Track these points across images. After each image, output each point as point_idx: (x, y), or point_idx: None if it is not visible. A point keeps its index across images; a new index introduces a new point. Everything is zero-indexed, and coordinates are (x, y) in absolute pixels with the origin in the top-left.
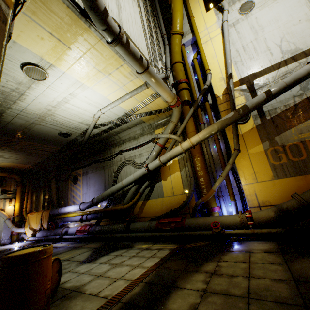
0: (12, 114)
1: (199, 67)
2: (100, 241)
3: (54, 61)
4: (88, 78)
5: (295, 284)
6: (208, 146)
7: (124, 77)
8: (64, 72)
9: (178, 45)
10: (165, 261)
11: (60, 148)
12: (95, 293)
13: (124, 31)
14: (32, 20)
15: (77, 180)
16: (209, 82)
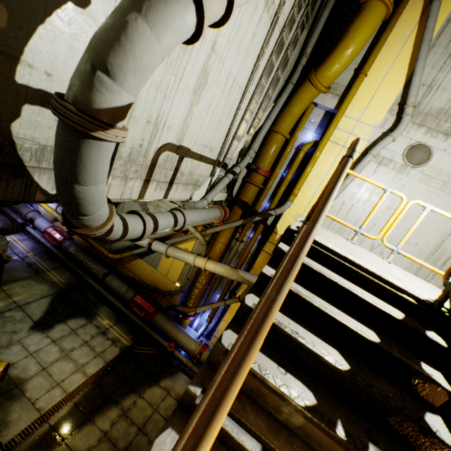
0: None
1: (301, 163)
2: (69, 273)
3: None
4: None
5: None
6: None
7: None
8: None
9: (305, 104)
10: (106, 371)
11: None
12: (33, 400)
13: (182, 149)
14: None
15: None
16: (281, 212)
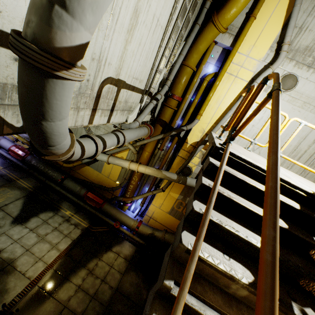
0: None
1: (204, 90)
2: (34, 180)
3: None
4: None
5: (114, 292)
6: None
7: None
8: None
9: (209, 42)
10: (73, 246)
11: None
12: (23, 272)
13: (119, 82)
14: None
15: None
16: (191, 127)
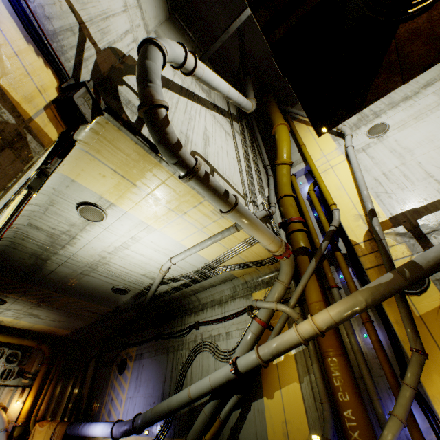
0: (58, 261)
1: (319, 200)
2: None
3: (115, 199)
4: (156, 218)
5: None
6: (351, 333)
7: (205, 217)
8: (126, 212)
9: (287, 175)
10: None
11: (112, 310)
12: None
13: (209, 164)
14: (95, 158)
15: (125, 367)
16: (337, 221)
